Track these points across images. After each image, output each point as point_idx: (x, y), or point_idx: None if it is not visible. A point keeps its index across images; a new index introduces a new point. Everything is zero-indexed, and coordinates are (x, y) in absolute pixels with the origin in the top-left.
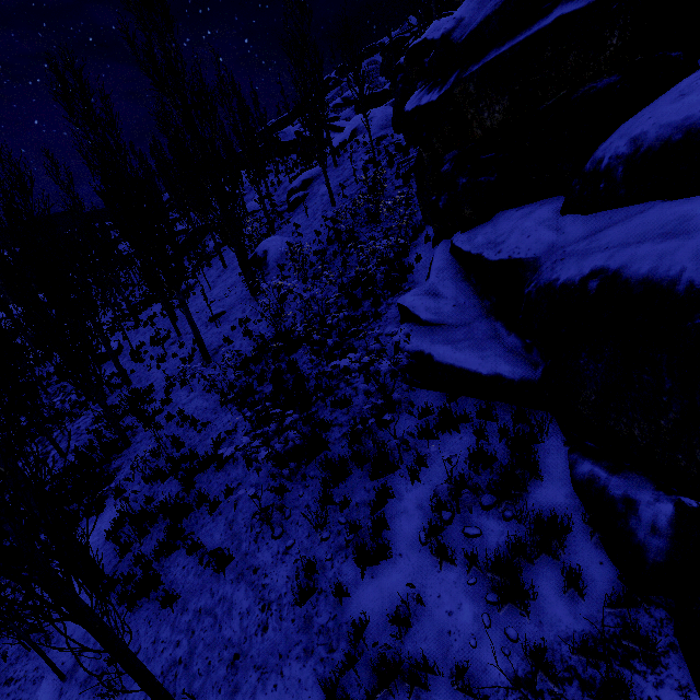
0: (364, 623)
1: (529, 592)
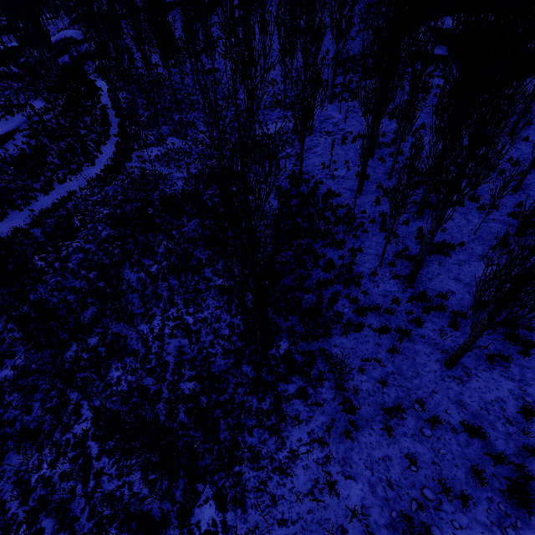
0: None
1: None
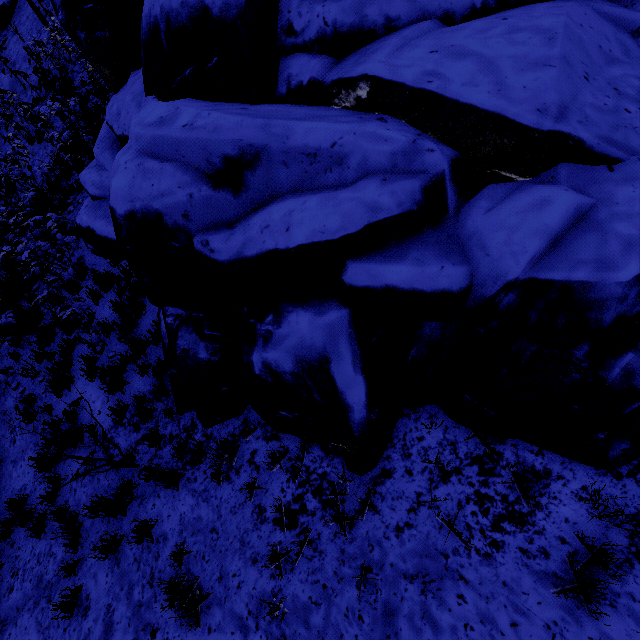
0: (59, 421)
1: (129, 380)
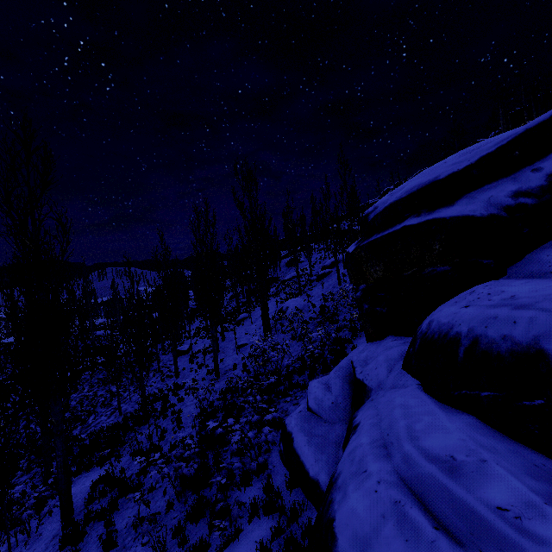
0: None
1: None
